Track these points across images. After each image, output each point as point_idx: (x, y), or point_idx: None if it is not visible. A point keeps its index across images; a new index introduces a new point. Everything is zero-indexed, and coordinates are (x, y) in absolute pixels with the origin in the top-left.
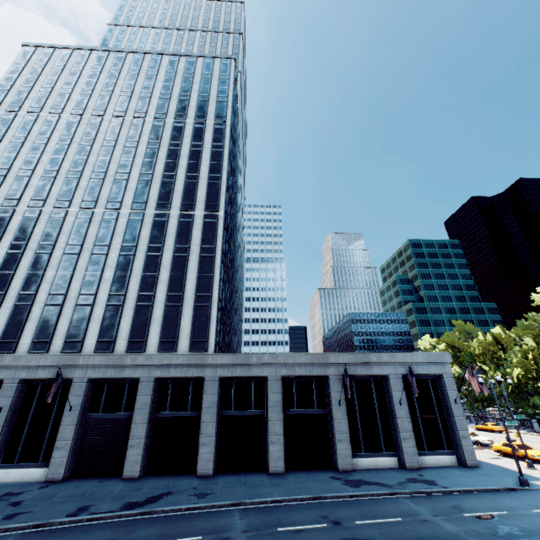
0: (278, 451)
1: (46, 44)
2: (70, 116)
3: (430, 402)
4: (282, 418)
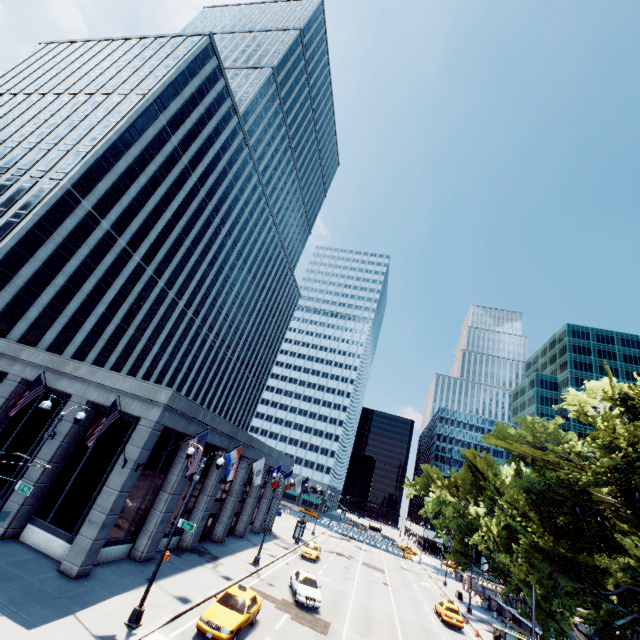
0: None
1: (56, 41)
2: (22, 95)
3: (111, 457)
4: None
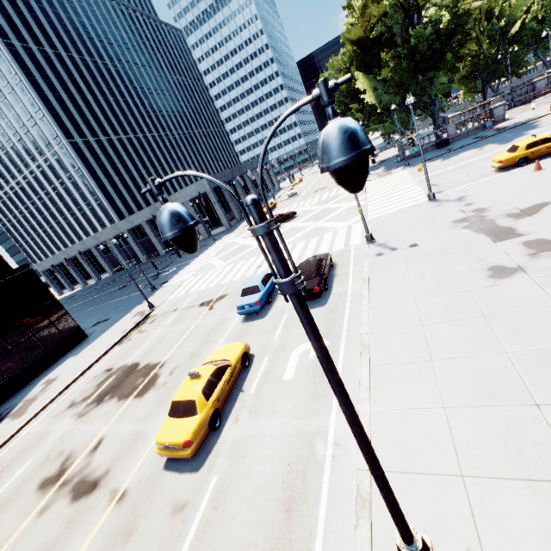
0: (160, 248)
1: None
2: None
3: (210, 206)
4: (155, 237)
